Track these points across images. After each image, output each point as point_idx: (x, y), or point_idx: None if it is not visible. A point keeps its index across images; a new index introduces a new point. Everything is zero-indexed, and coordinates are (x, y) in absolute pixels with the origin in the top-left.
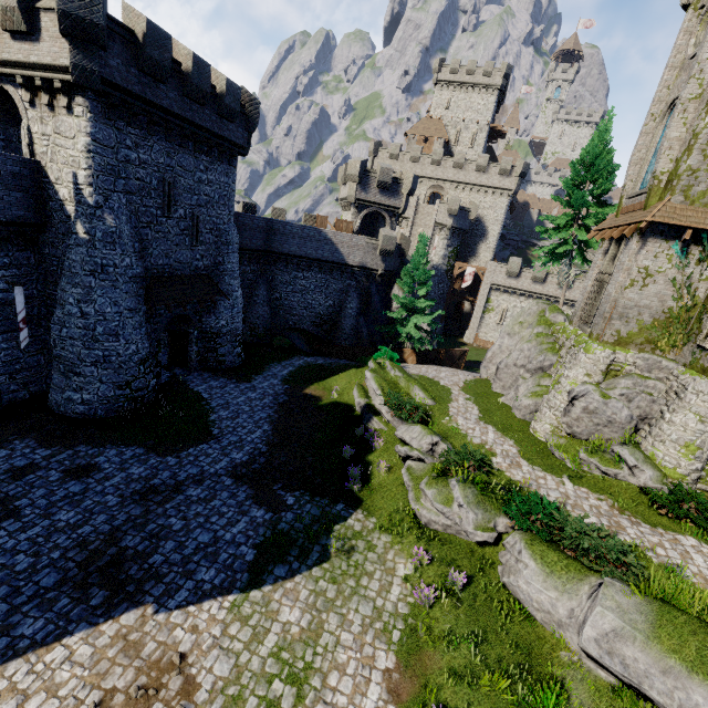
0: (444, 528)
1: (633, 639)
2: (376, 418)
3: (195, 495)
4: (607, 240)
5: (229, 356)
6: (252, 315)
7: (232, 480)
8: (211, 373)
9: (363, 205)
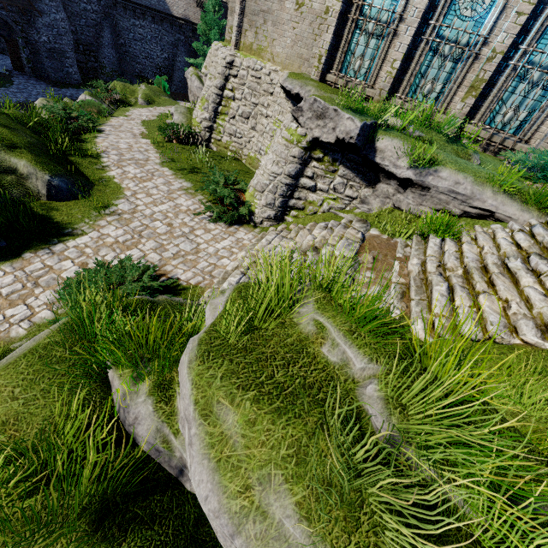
0: None
1: None
2: None
3: None
4: None
5: (59, 73)
6: (100, 55)
7: None
8: (38, 78)
9: None
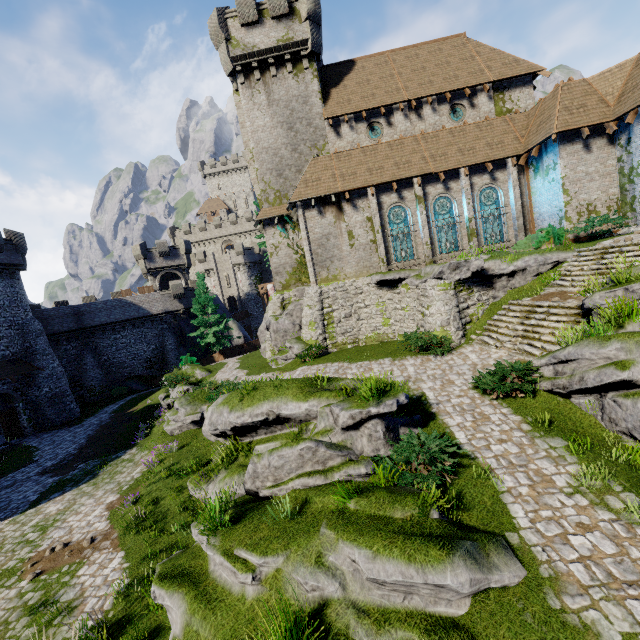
0: (180, 430)
1: (214, 411)
2: None
3: (4, 492)
4: None
5: (63, 414)
6: (86, 380)
7: (40, 475)
8: (45, 430)
9: (156, 271)
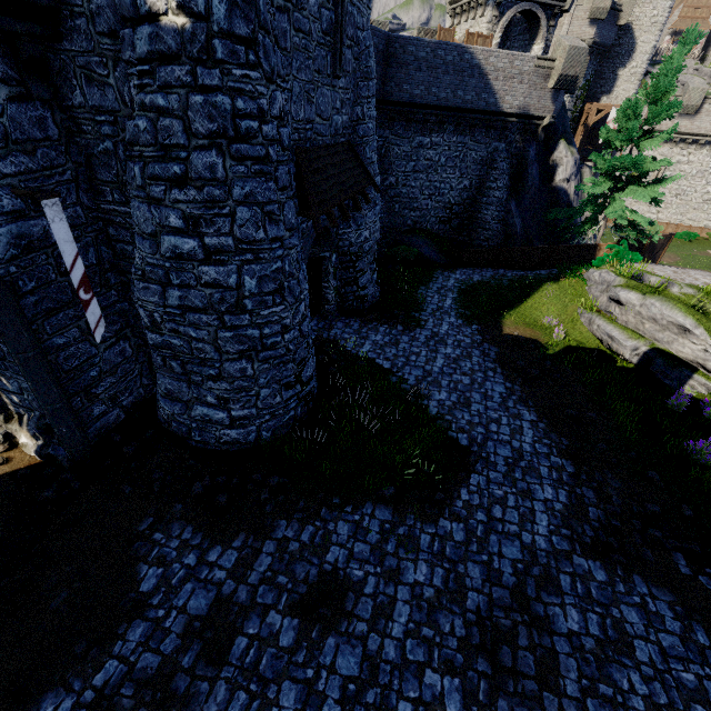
0: None
1: None
2: (703, 378)
3: (579, 629)
4: None
5: (369, 287)
6: None
7: (599, 565)
8: (360, 319)
9: None
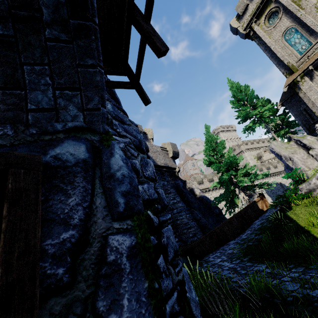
0: None
1: None
2: None
3: None
4: (306, 76)
5: None
6: None
7: None
8: None
9: None
